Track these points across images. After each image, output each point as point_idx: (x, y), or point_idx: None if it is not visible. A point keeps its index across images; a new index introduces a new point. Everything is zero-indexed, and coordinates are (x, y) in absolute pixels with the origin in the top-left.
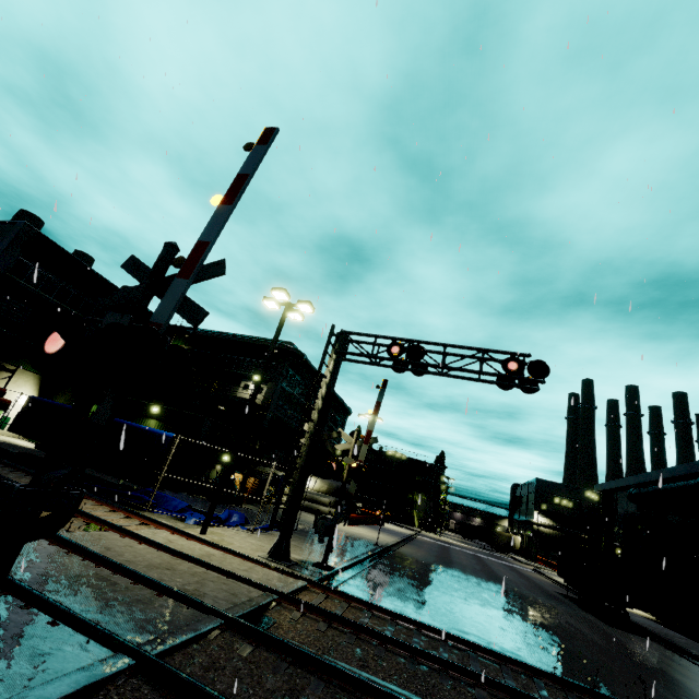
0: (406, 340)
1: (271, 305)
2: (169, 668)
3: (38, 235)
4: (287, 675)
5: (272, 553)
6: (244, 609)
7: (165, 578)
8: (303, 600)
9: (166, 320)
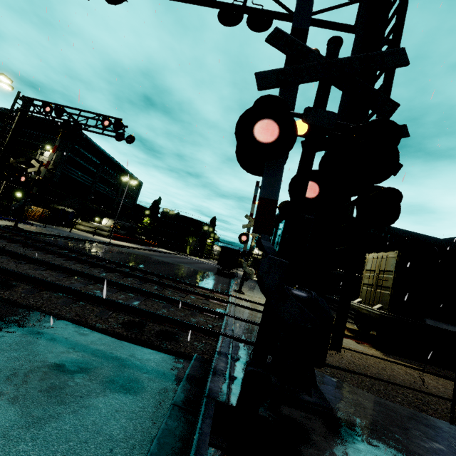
0: (60, 105)
1: None
2: None
3: None
4: None
5: None
6: None
7: None
8: None
9: None
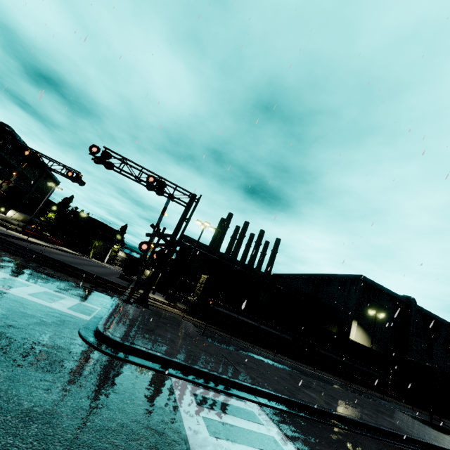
0: (36, 151)
1: None
2: None
3: None
4: None
5: None
6: None
7: None
8: None
9: None
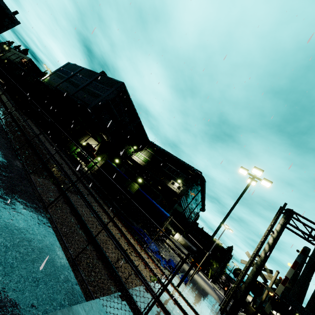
0: None
1: (242, 171)
2: None
3: (125, 89)
4: None
5: None
6: None
7: None
8: None
9: None
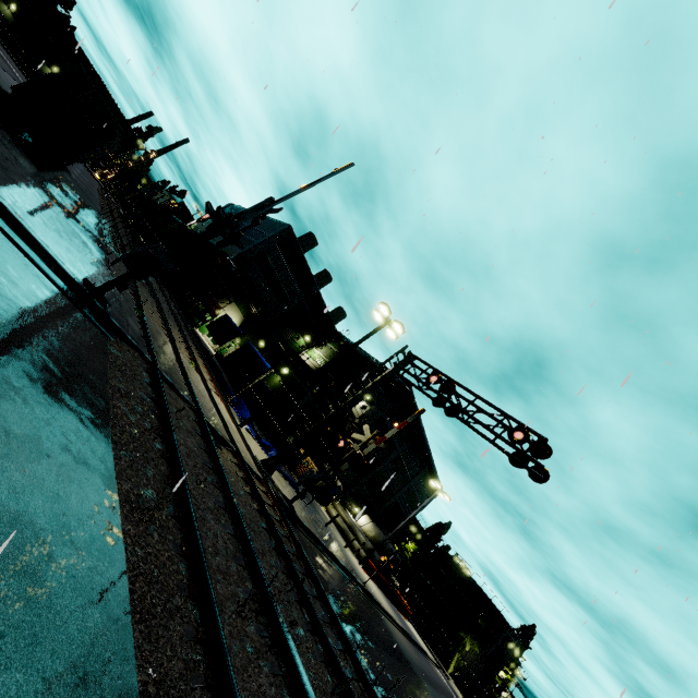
0: (450, 378)
1: (378, 317)
2: (157, 367)
3: (293, 235)
4: (195, 434)
5: (264, 460)
6: (211, 423)
7: (196, 391)
8: (245, 460)
9: (243, 220)
